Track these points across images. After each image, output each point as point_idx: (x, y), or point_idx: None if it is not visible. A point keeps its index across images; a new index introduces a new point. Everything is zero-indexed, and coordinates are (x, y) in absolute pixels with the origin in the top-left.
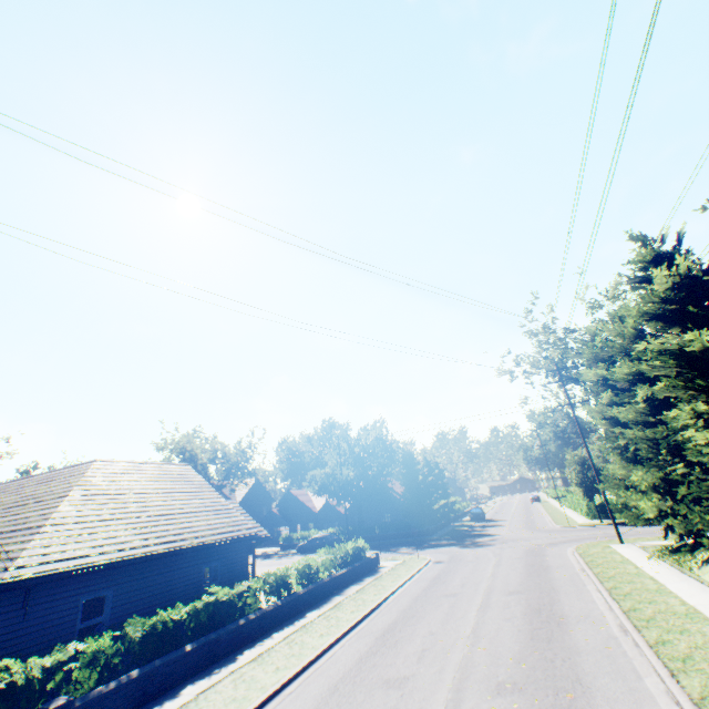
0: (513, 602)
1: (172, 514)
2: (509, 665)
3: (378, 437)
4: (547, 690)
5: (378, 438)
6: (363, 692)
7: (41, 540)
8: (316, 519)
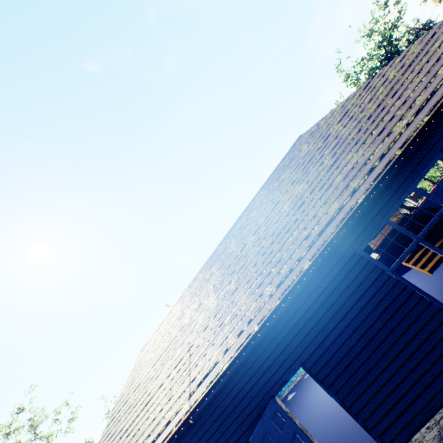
0: None
1: None
2: None
3: None
4: None
5: None
6: None
7: None
8: None
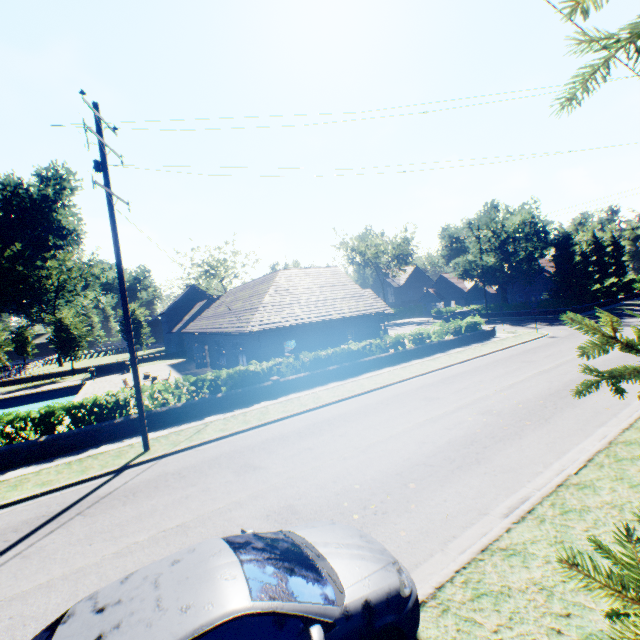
0: (574, 372)
1: (324, 300)
2: (509, 404)
3: (523, 221)
4: (516, 418)
5: (526, 222)
6: (408, 400)
7: (259, 314)
8: (466, 297)
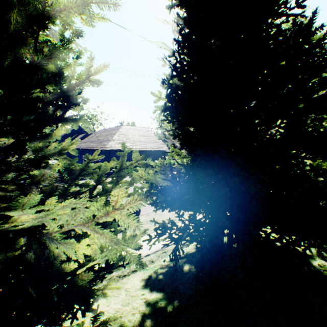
0: None
1: (140, 142)
2: None
3: None
4: None
5: None
6: None
7: (110, 143)
8: None
